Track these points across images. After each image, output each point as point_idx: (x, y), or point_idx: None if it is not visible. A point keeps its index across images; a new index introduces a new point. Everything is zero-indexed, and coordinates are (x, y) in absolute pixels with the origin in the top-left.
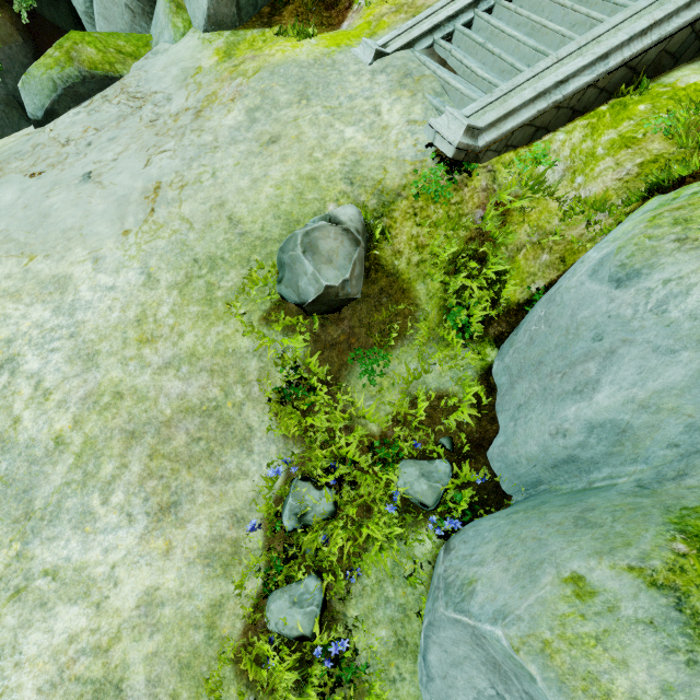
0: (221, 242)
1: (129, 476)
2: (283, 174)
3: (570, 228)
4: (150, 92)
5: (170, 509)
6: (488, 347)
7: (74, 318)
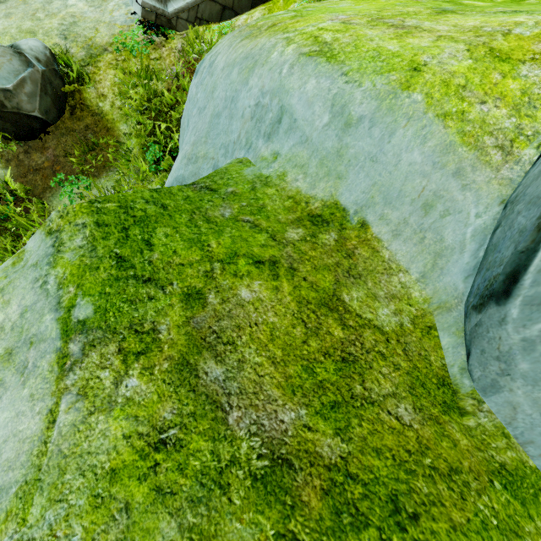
0: None
1: None
2: (5, 27)
3: None
4: None
5: None
6: None
7: None
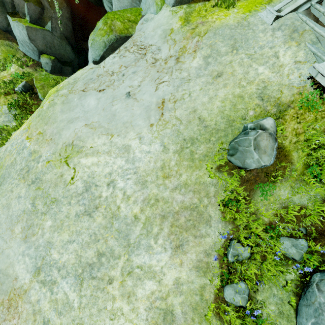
0: (196, 130)
1: (164, 233)
2: (225, 94)
3: None
4: (148, 45)
5: (179, 247)
6: None
7: (135, 165)
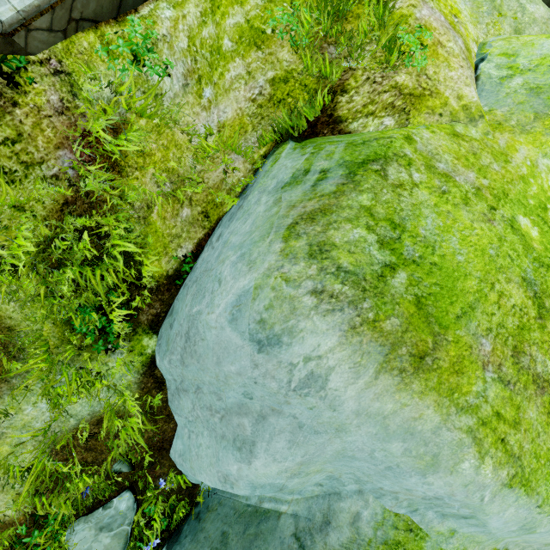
0: None
1: None
2: None
3: (207, 169)
4: None
5: None
6: (144, 337)
7: None
